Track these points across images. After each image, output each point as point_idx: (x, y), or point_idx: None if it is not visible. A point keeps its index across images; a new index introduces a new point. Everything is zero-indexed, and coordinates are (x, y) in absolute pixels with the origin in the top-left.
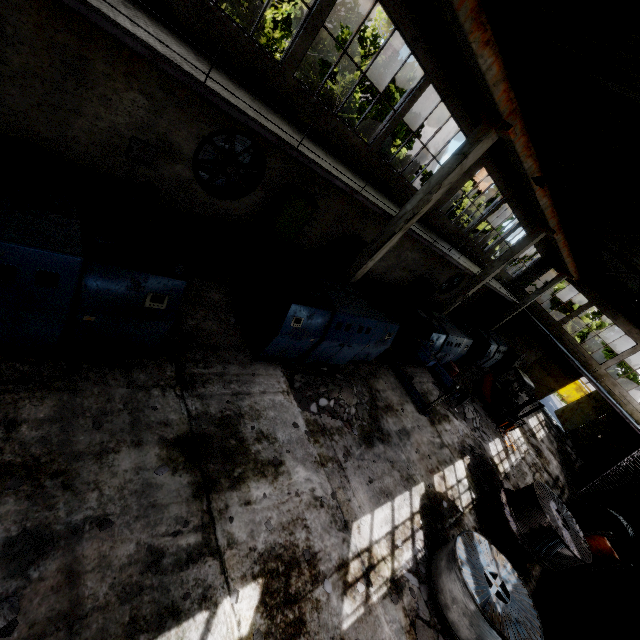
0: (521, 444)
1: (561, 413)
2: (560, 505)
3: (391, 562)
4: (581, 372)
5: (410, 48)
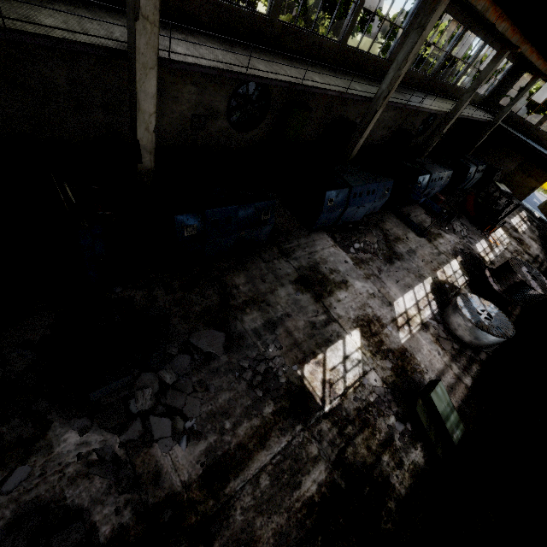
0: (504, 239)
1: (544, 206)
2: (530, 268)
3: (419, 316)
4: None
5: None
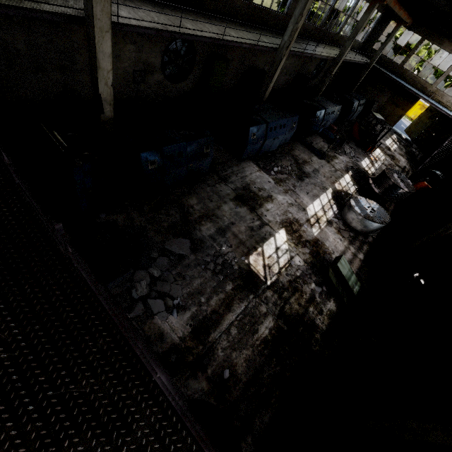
0: (381, 157)
1: (408, 129)
2: (399, 174)
3: (325, 216)
4: (418, 96)
5: None
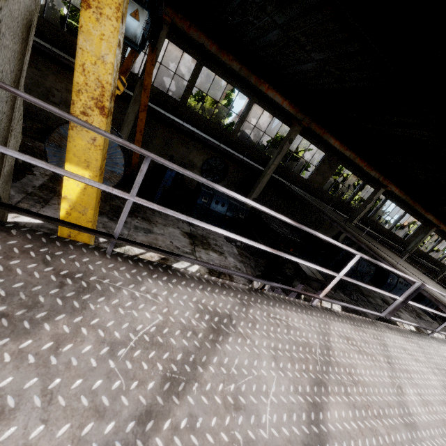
0: None
1: None
2: None
3: None
4: None
5: (400, 208)
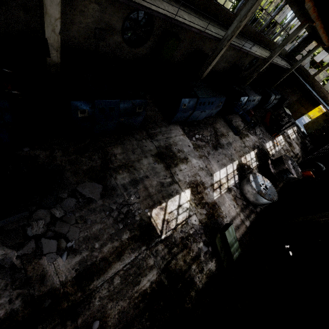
0: (282, 142)
1: (306, 125)
2: (293, 162)
3: (227, 184)
4: (320, 102)
5: None
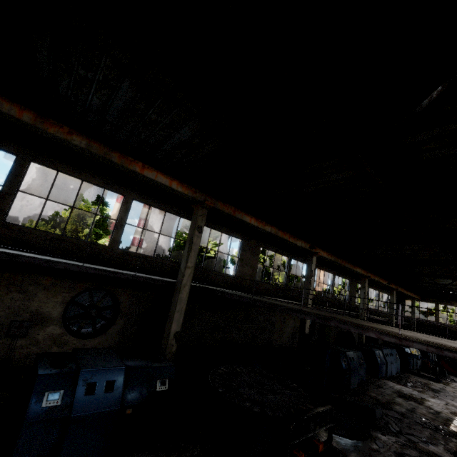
0: None
1: None
2: None
3: None
4: None
5: (328, 272)
